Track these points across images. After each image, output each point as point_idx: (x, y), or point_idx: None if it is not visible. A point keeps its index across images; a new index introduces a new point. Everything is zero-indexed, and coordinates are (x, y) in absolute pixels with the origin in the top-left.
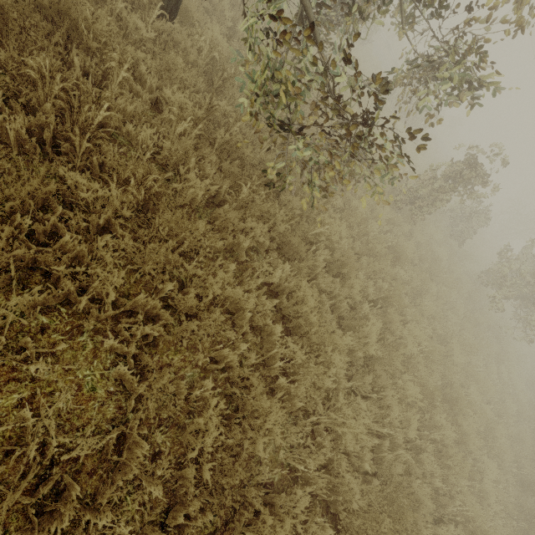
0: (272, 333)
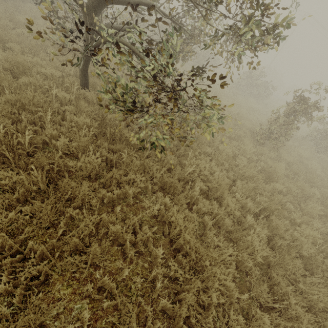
0: (156, 256)
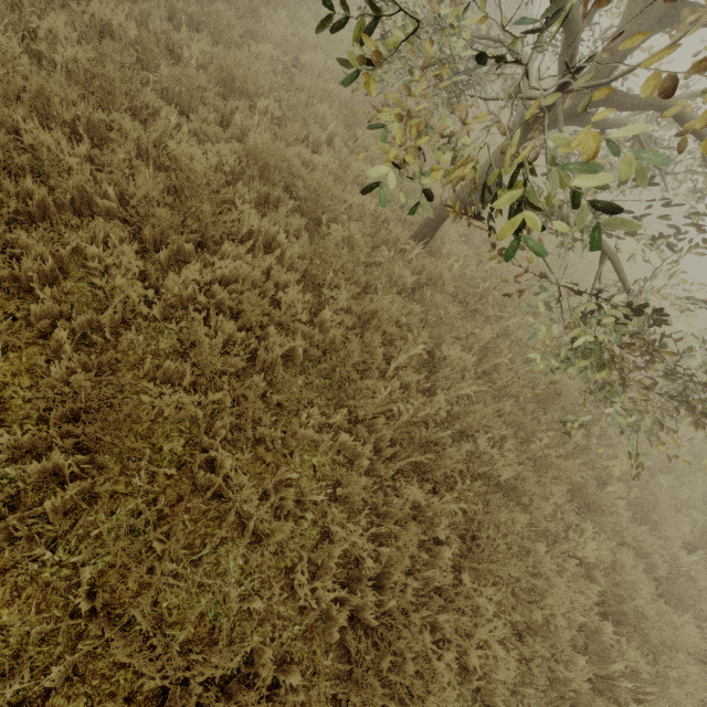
0: (598, 630)
